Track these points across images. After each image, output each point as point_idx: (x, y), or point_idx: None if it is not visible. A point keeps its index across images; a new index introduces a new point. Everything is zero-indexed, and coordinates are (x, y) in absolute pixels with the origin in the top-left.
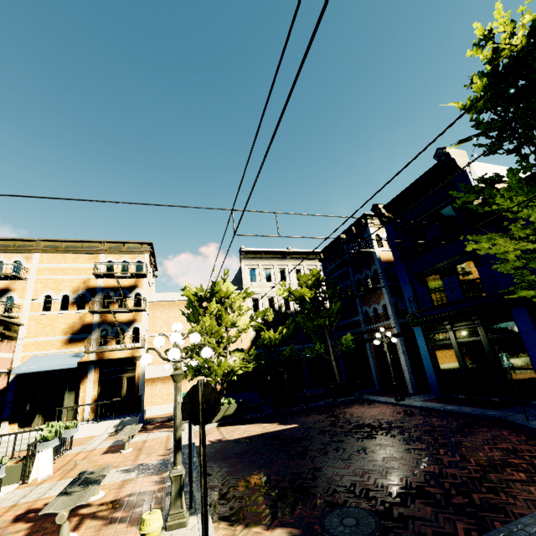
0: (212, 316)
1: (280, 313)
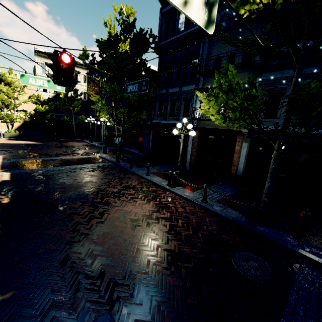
0: (1, 92)
1: (49, 98)
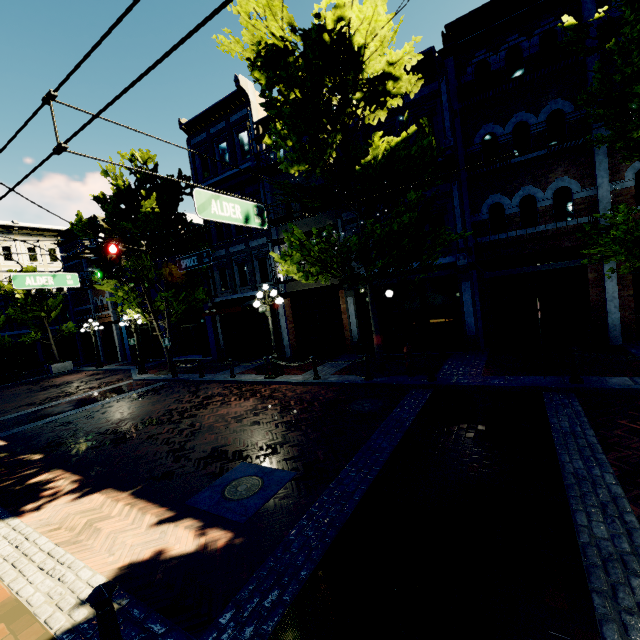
0: None
1: None
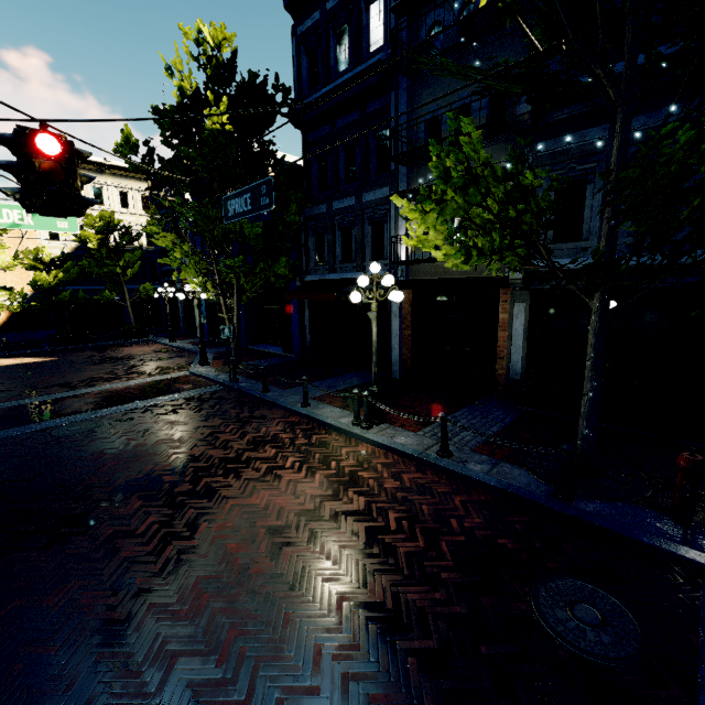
0: None
1: (64, 253)
